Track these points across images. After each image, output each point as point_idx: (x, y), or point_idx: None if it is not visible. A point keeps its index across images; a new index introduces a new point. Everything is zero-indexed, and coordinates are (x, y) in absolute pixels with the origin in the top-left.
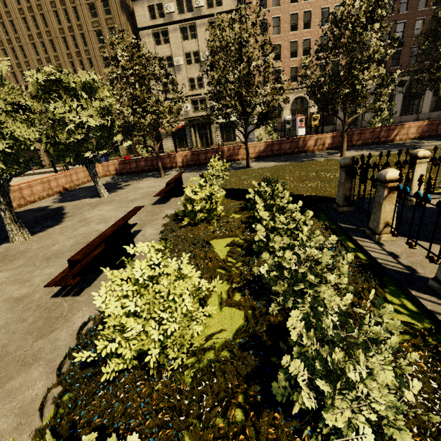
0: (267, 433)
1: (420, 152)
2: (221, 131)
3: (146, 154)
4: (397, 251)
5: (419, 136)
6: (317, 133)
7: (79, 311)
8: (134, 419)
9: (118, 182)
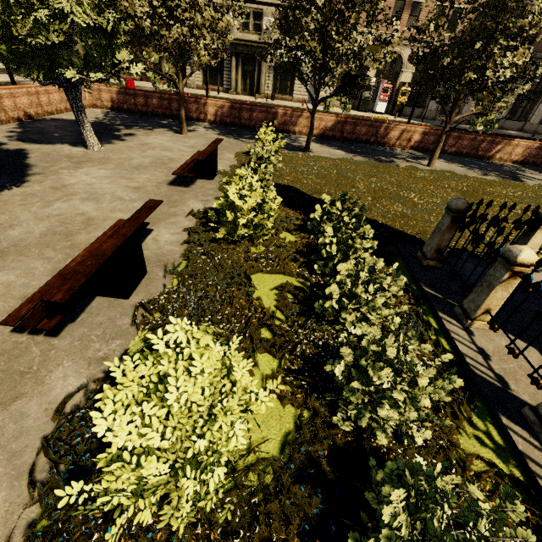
0: None
1: None
2: (275, 74)
3: (160, 84)
4: (489, 348)
5: (522, 159)
6: (400, 115)
7: (58, 367)
8: None
9: (115, 124)
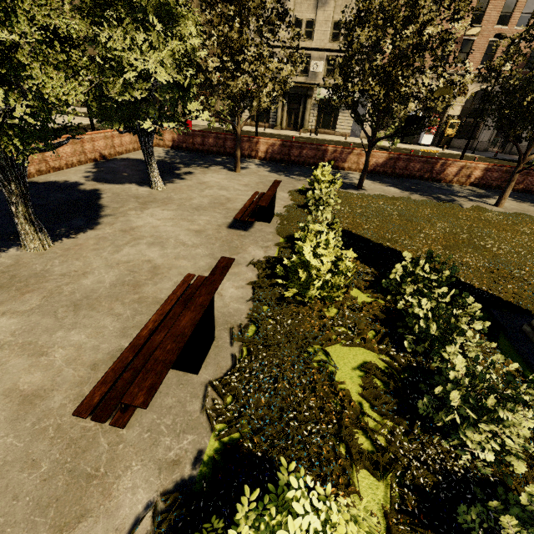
0: None
1: None
2: (319, 111)
3: (214, 124)
4: None
5: None
6: (447, 146)
7: (126, 472)
8: None
9: (175, 162)
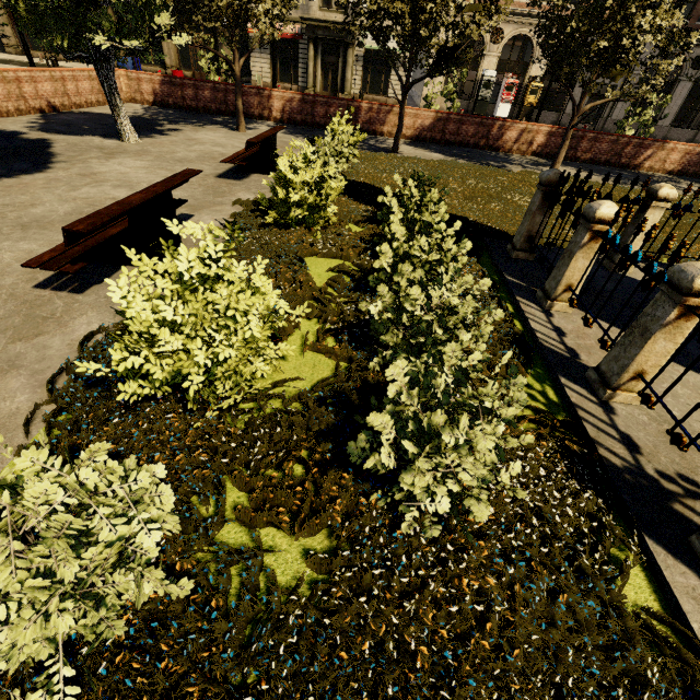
0: (329, 491)
1: (664, 189)
2: (365, 67)
3: (216, 77)
4: (567, 327)
5: (680, 169)
6: (528, 120)
7: (82, 316)
8: (160, 453)
9: (157, 119)
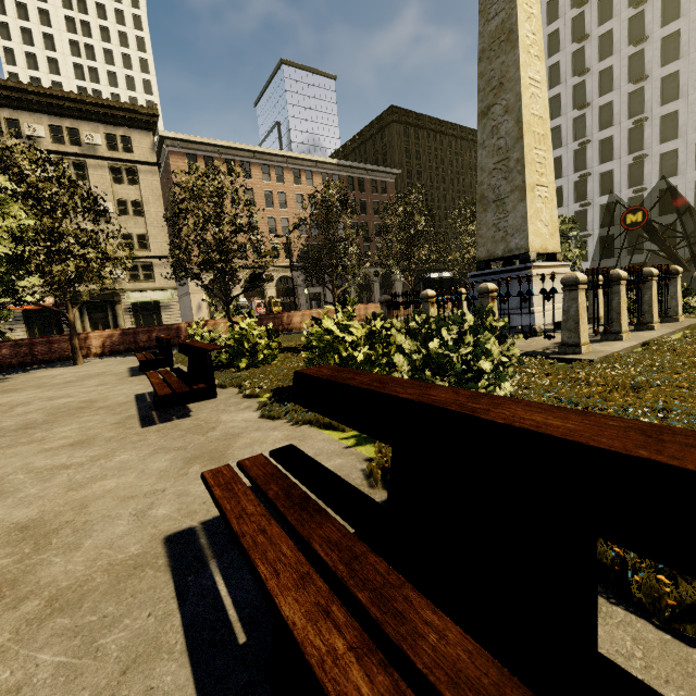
0: None
1: None
2: (135, 315)
3: None
4: None
5: None
6: None
7: (221, 417)
8: None
9: None
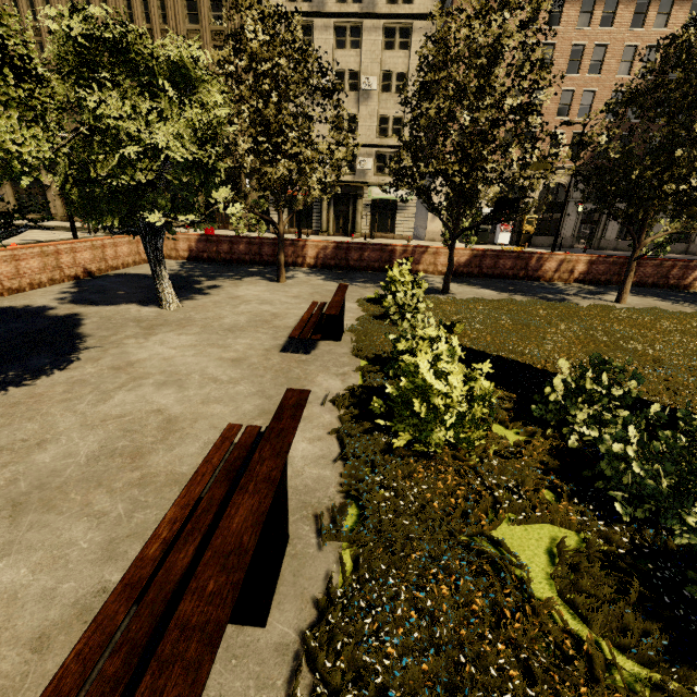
0: None
1: None
2: (372, 212)
3: (244, 230)
4: None
5: None
6: (528, 245)
7: None
8: None
9: (194, 275)
